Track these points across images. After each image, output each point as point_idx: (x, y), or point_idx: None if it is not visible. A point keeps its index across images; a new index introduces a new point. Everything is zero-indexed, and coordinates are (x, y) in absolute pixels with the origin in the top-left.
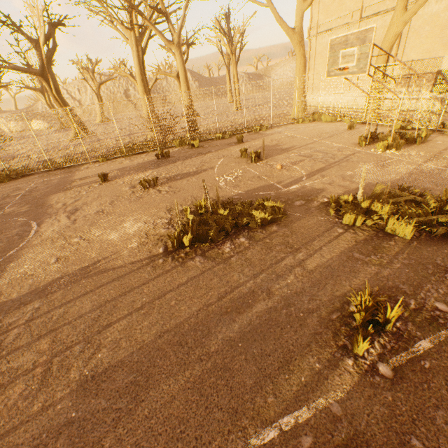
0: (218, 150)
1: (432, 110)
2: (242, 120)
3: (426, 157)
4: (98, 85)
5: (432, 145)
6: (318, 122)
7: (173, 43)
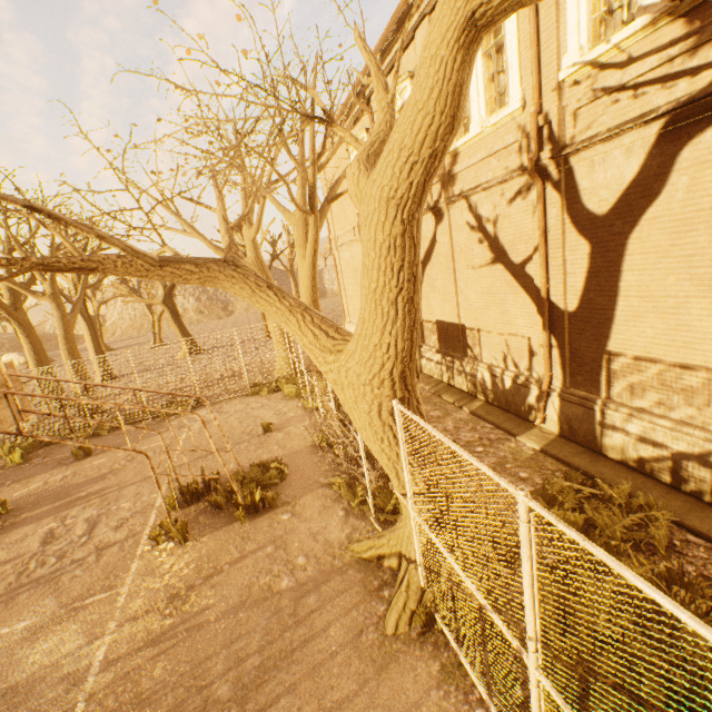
0: (20, 480)
1: (443, 380)
2: (221, 372)
3: (169, 590)
4: (98, 305)
5: (256, 531)
6: (282, 393)
7: (45, 294)
